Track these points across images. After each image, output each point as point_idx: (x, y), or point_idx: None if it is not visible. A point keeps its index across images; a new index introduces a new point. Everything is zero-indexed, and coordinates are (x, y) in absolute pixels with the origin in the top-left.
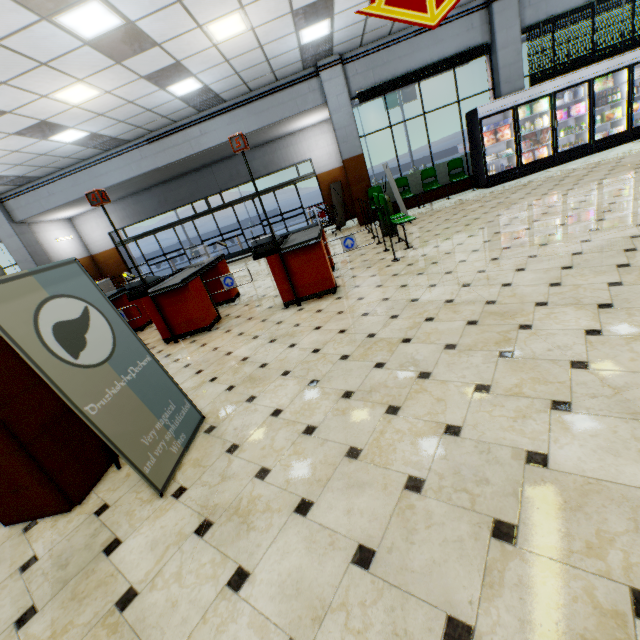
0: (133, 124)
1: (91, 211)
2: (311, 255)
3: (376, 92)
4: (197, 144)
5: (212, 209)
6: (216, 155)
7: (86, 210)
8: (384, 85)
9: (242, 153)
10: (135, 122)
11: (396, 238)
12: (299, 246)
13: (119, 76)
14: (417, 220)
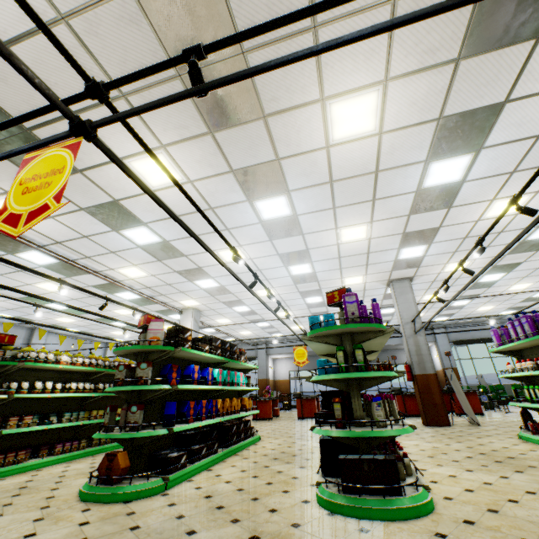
0: None
1: (285, 358)
2: (472, 396)
3: (463, 342)
4: None
5: None
6: None
7: (285, 357)
8: (467, 340)
9: (448, 356)
10: None
11: (495, 410)
12: (469, 391)
13: None
14: (501, 407)
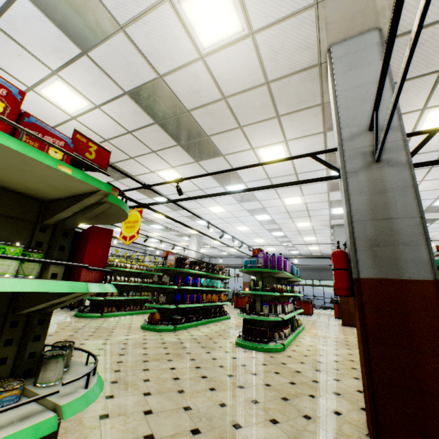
0: (311, 253)
1: None
2: None
3: None
4: (326, 263)
5: (313, 284)
6: (327, 267)
7: None
8: None
9: None
10: (312, 253)
11: None
12: None
13: (327, 247)
14: None
